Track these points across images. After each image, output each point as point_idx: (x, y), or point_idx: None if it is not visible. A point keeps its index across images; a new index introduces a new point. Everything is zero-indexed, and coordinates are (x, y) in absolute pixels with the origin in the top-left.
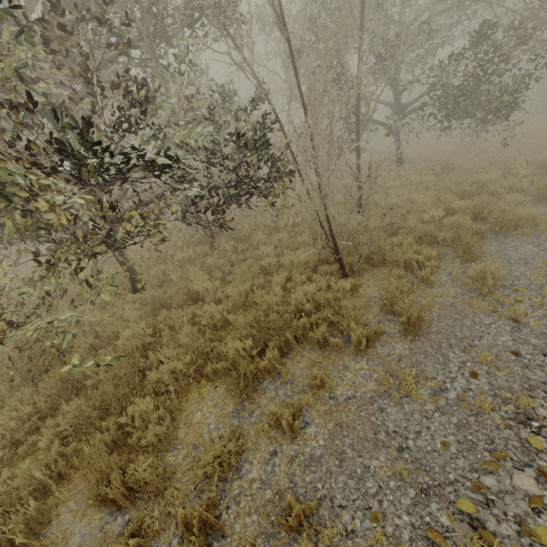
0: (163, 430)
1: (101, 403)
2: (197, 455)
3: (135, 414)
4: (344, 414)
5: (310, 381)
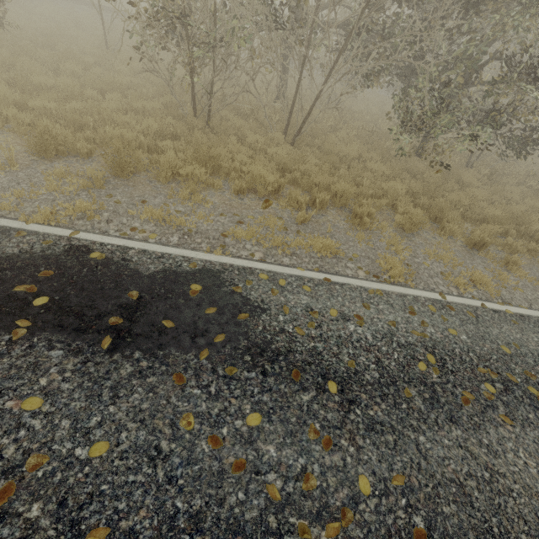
0: (458, 214)
1: (424, 190)
2: (464, 231)
3: (443, 203)
4: (536, 264)
5: (528, 246)
